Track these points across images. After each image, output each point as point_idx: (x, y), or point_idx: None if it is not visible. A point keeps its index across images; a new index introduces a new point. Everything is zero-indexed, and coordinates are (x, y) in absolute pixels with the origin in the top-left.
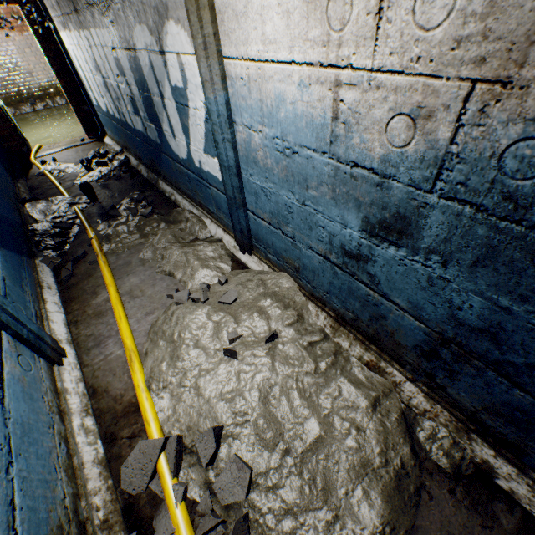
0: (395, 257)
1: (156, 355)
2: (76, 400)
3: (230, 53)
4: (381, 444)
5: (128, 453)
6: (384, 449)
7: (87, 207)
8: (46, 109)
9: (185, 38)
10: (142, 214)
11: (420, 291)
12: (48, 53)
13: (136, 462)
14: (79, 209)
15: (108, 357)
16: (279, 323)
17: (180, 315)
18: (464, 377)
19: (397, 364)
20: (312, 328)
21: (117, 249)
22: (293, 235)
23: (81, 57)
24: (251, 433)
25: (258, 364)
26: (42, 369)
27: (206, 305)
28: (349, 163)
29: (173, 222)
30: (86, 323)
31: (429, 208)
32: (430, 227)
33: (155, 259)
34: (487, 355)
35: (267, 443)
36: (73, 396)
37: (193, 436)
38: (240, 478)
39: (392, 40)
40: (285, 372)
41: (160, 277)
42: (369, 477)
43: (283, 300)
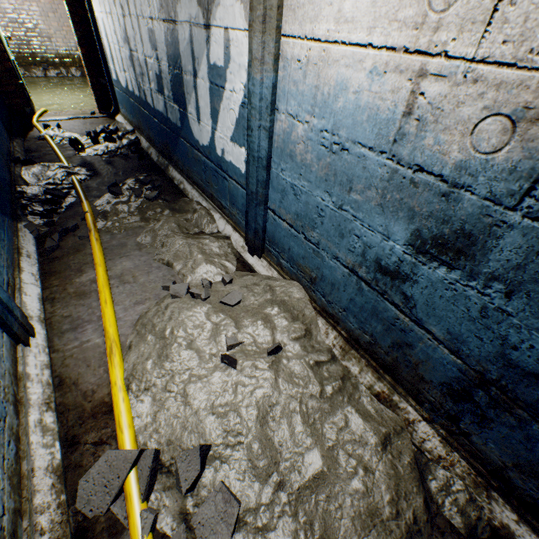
0: (444, 279)
1: (142, 351)
2: (38, 390)
3: (291, 30)
4: (392, 491)
5: (90, 463)
6: (395, 497)
7: (86, 180)
8: (58, 77)
9: (239, 11)
10: (147, 196)
11: (467, 322)
12: (74, 17)
13: (100, 476)
14: (78, 180)
15: (84, 344)
16: (285, 336)
17: (175, 309)
18: (498, 426)
19: (413, 399)
20: (319, 346)
21: (113, 228)
22: (318, 241)
23: (110, 26)
24: (243, 458)
25: (260, 378)
26: (3, 347)
27: (206, 303)
28: (411, 166)
29: (179, 211)
30: (64, 302)
31: (506, 228)
32: (502, 250)
33: (153, 245)
34: (538, 406)
35: (259, 472)
36: (34, 384)
37: (173, 453)
38: (226, 513)
39: (510, 26)
40: (289, 391)
41: (157, 266)
42: (377, 530)
43: (292, 311)
